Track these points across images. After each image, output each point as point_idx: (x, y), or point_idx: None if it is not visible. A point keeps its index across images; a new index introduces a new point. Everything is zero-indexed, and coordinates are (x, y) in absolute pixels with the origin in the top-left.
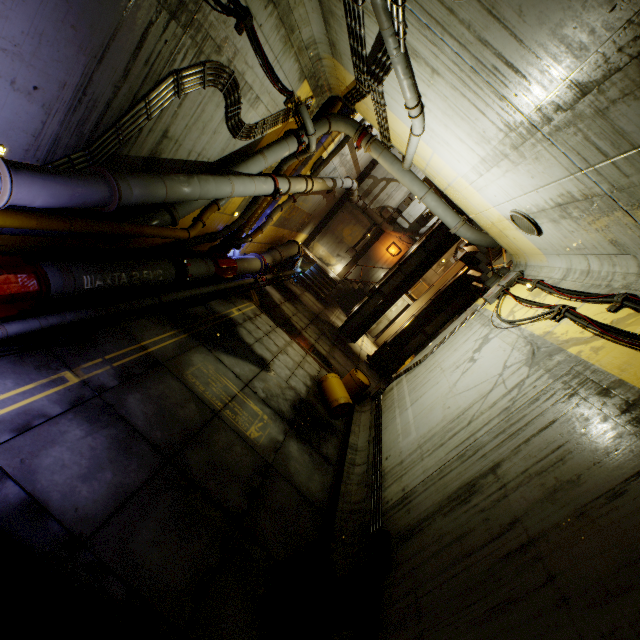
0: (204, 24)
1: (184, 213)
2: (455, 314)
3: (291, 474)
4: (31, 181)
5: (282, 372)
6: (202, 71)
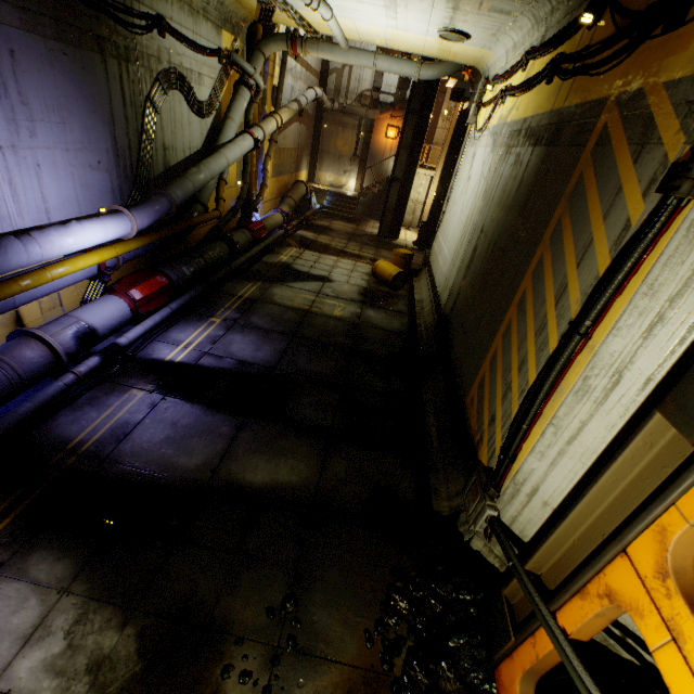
0: (143, 51)
1: (207, 198)
2: None
3: (375, 325)
4: (137, 213)
5: (341, 279)
6: (159, 85)
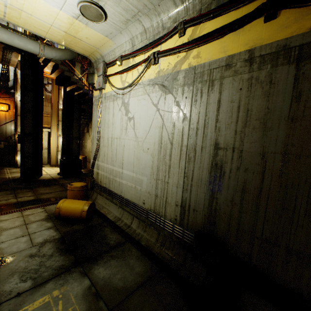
0: None
1: None
2: (80, 117)
3: (124, 288)
4: None
5: (19, 245)
6: None
